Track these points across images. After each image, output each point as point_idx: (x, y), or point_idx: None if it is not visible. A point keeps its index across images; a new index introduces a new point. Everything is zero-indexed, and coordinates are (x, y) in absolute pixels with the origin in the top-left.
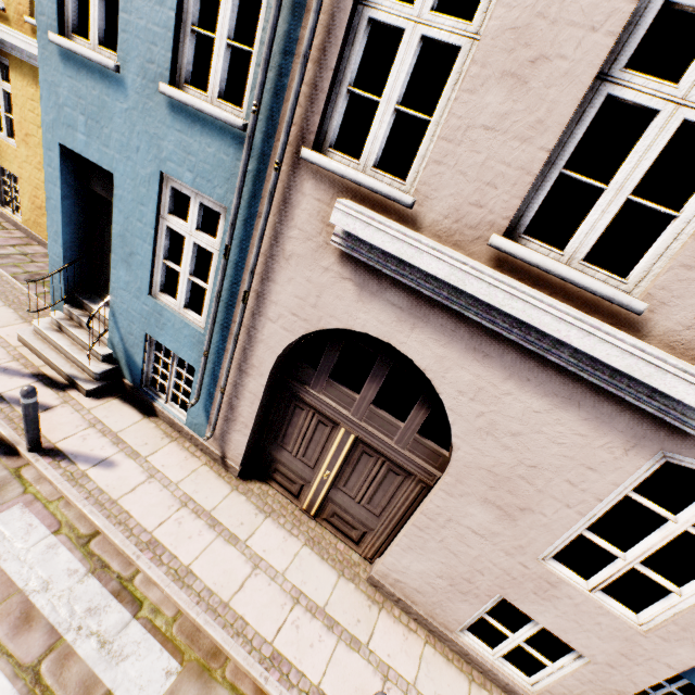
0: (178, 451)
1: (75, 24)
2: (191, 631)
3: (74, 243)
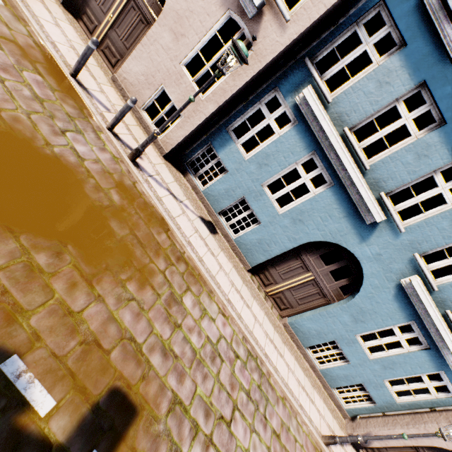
0: None
1: None
2: (14, 6)
3: None
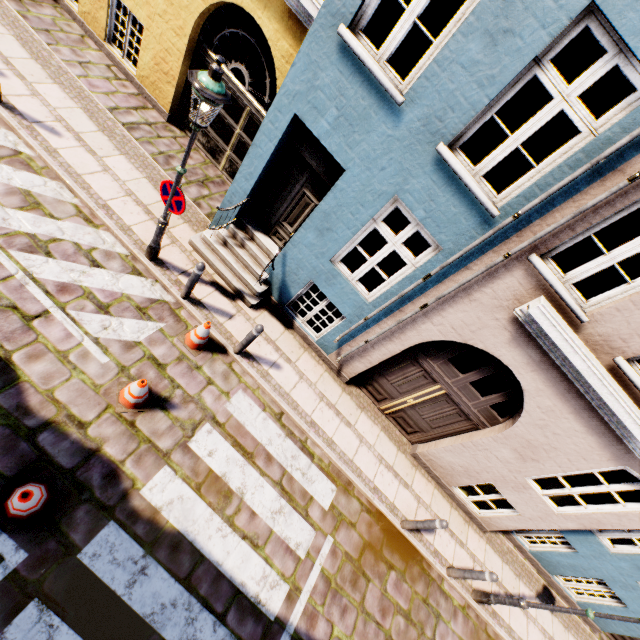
0: (310, 359)
1: (366, 21)
2: (337, 471)
3: (258, 183)
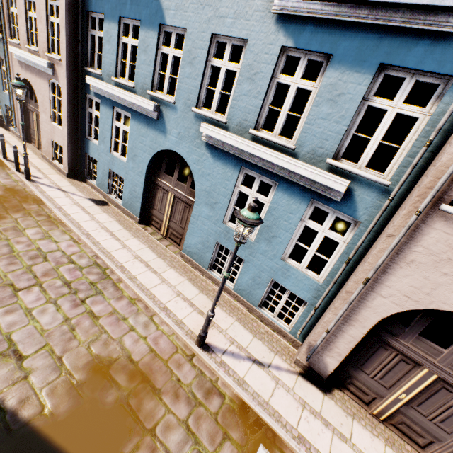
0: (10, 135)
1: None
2: None
3: None
